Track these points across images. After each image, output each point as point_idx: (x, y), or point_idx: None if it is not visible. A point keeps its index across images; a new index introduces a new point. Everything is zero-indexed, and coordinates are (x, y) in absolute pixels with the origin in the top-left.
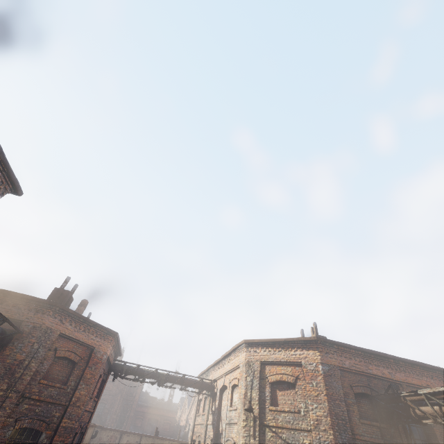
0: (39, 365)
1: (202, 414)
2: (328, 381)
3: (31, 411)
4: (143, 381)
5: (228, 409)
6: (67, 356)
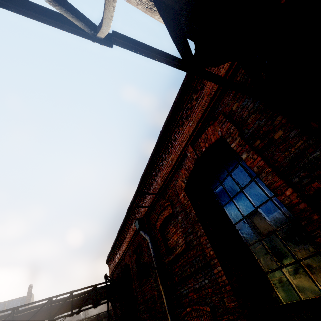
0: None
1: None
2: None
3: None
4: None
5: None
6: None
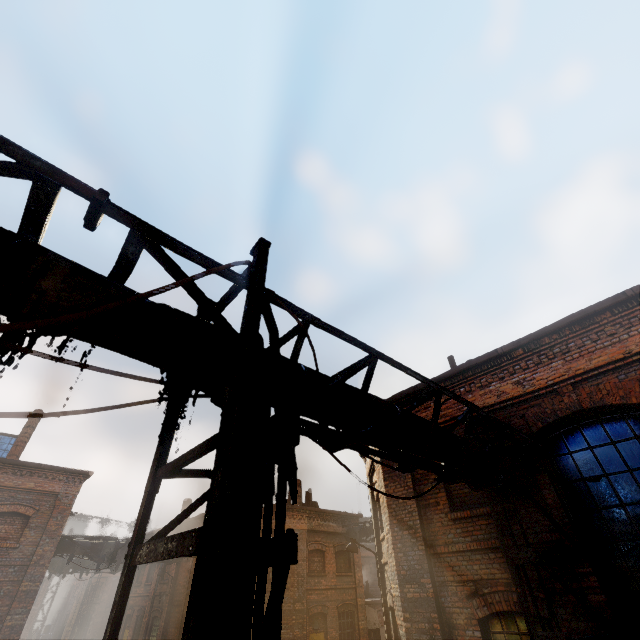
0: None
1: None
2: (388, 471)
3: None
4: None
5: None
6: None
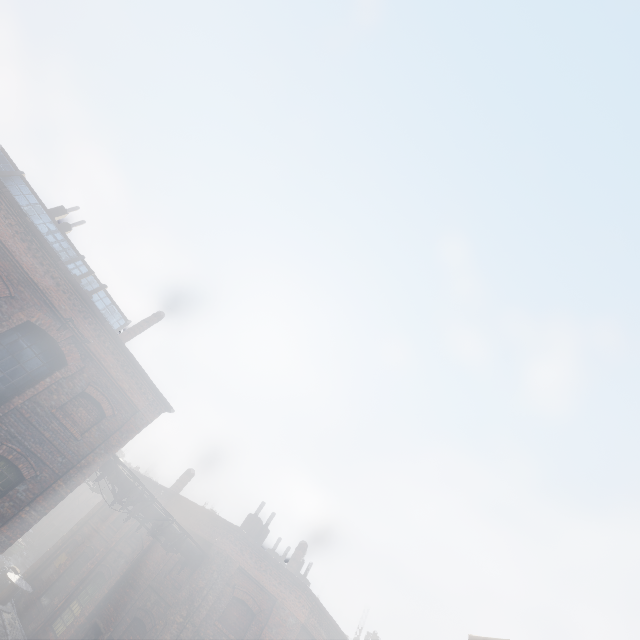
0: (217, 600)
1: None
2: None
3: None
4: None
5: None
6: (245, 601)
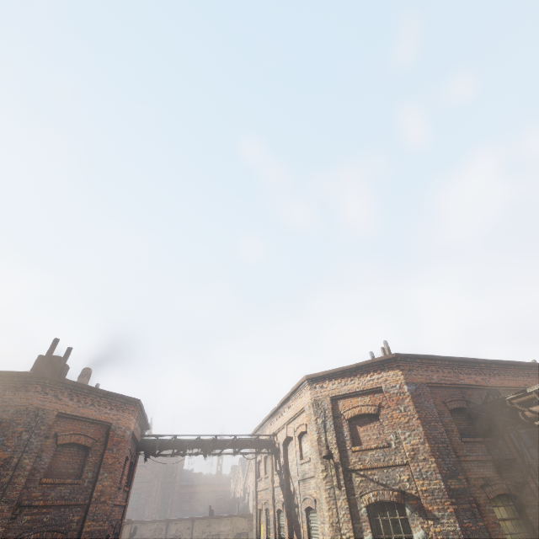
0: (35, 460)
1: (264, 477)
2: (418, 402)
3: (36, 522)
4: (184, 454)
5: (299, 463)
6: (75, 442)
